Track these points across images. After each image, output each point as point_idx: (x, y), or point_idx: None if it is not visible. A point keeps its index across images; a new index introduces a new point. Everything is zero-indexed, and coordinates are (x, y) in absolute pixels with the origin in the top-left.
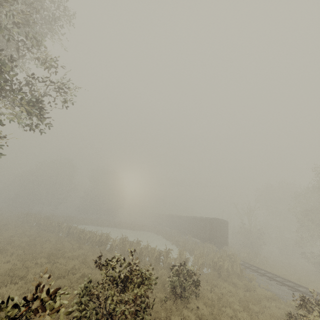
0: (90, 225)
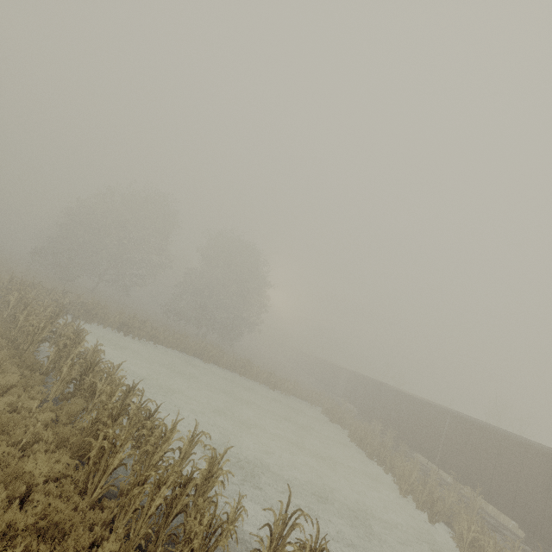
0: (178, 349)
